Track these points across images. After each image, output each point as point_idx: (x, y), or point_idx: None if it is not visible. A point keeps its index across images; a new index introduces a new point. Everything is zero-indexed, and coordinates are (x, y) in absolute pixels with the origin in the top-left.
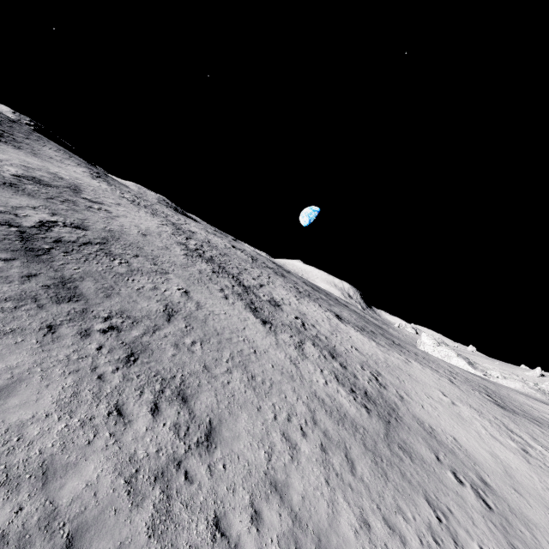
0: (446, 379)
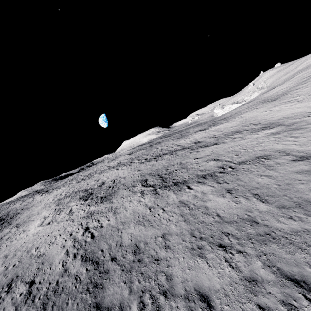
0: (254, 110)
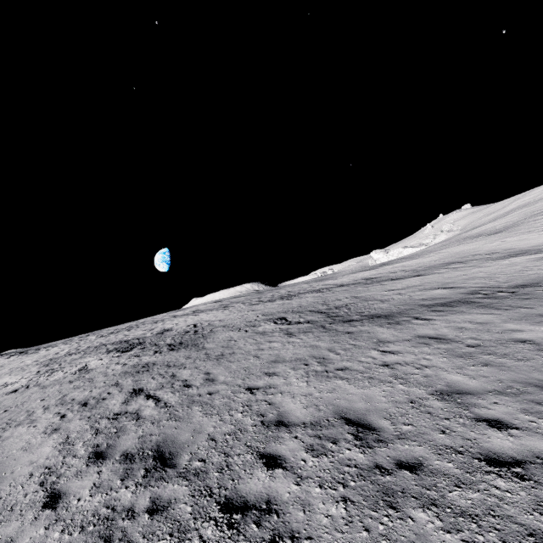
0: (461, 245)
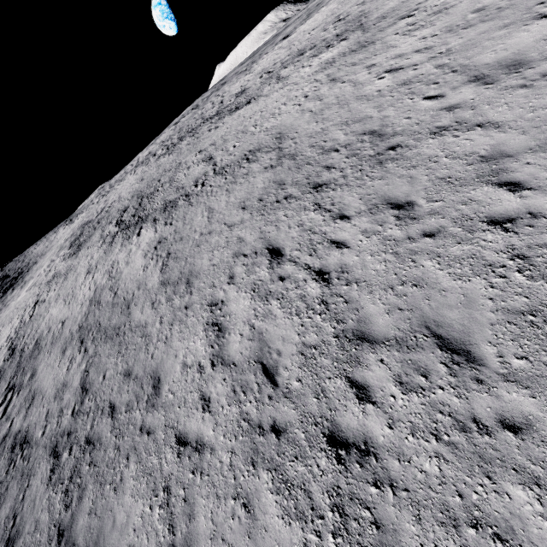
0: None
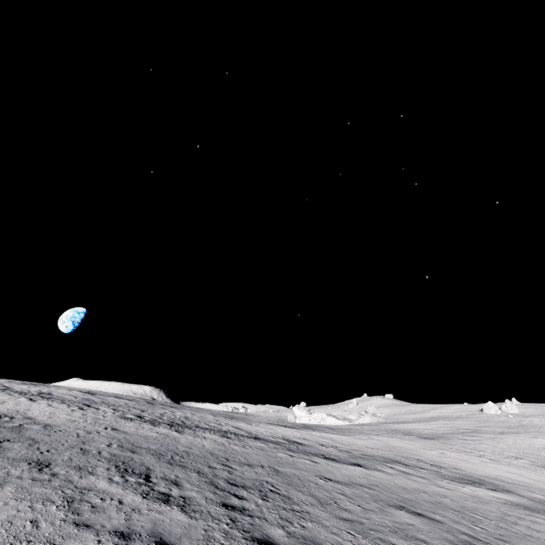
0: (394, 437)
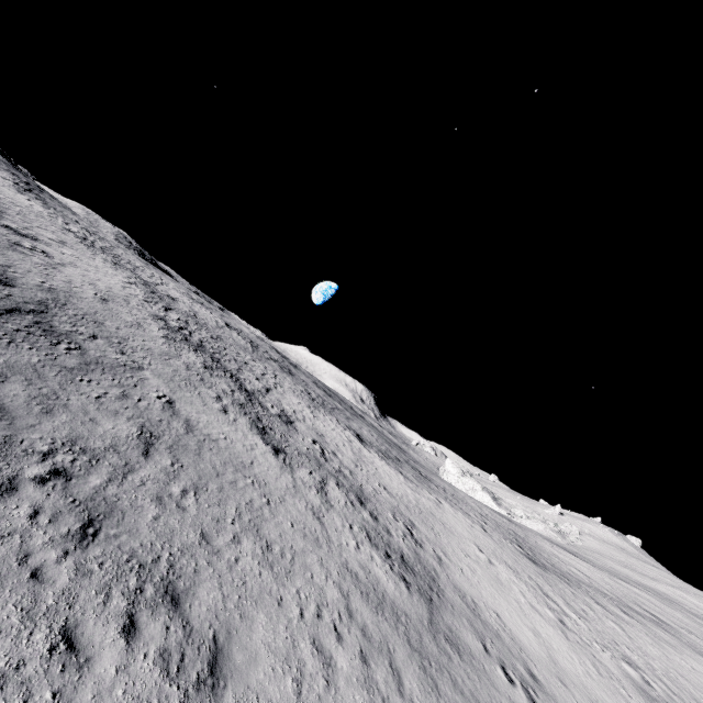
0: (479, 526)
